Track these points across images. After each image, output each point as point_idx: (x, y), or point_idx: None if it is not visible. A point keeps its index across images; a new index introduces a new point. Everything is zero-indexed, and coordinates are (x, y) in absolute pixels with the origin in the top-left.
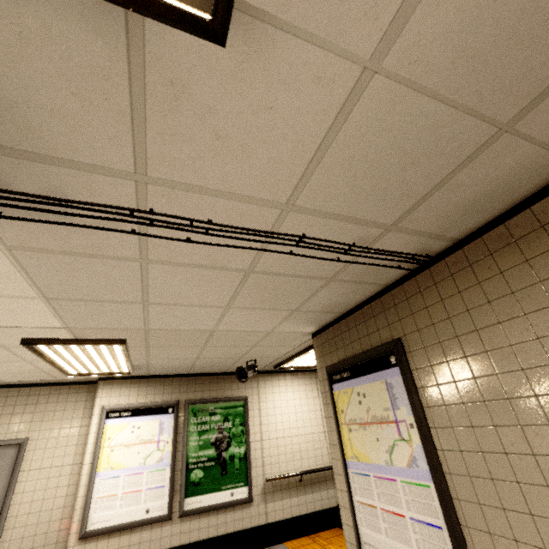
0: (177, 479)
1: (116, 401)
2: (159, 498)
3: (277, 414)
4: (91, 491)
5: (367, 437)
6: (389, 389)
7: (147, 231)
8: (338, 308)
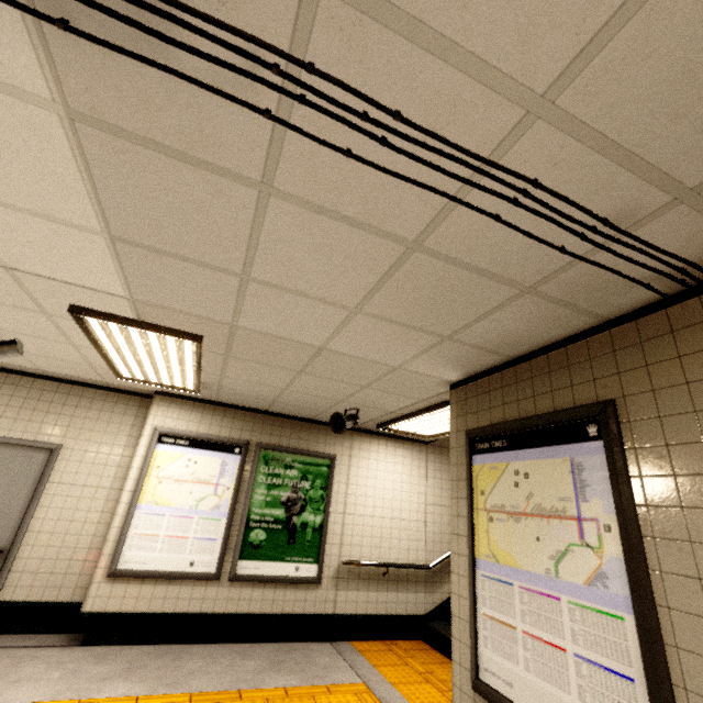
0: (233, 536)
1: (172, 423)
2: (208, 553)
3: (369, 486)
4: (128, 525)
5: (520, 532)
6: (577, 471)
7: (289, 119)
8: (510, 347)
